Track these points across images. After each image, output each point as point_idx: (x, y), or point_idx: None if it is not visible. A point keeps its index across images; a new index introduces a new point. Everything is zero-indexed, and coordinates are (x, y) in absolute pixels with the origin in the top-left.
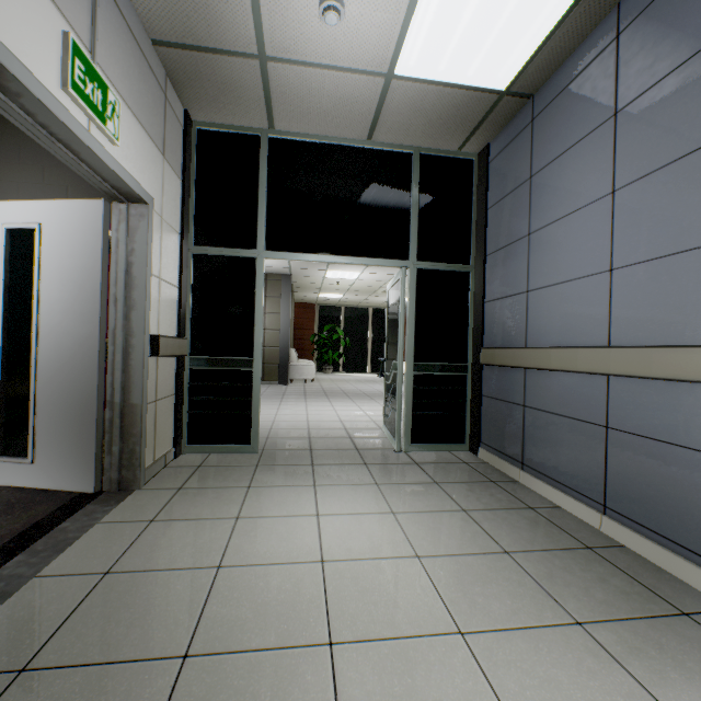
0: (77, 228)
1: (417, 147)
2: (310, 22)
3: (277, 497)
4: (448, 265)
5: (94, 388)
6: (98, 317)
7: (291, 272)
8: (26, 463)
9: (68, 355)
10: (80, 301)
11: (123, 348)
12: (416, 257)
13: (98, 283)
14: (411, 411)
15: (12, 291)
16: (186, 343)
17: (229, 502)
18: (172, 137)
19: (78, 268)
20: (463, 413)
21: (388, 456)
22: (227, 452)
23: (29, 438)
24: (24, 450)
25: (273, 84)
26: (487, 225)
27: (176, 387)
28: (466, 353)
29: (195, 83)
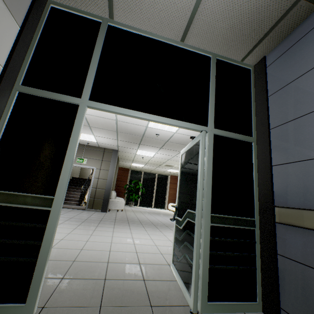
0: None
1: (214, 53)
2: None
3: None
4: (237, 135)
5: None
6: None
7: (118, 148)
8: None
9: None
10: None
11: None
12: (213, 126)
13: None
14: (208, 264)
15: None
16: None
17: None
18: None
19: None
20: (254, 268)
21: None
22: None
23: None
24: None
25: None
26: (269, 106)
27: None
28: (252, 208)
29: None
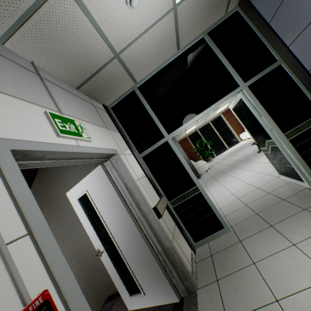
0: (98, 183)
1: (203, 32)
2: (126, 17)
3: (282, 267)
4: (264, 71)
5: (147, 249)
6: (129, 216)
7: None
8: (142, 295)
9: (128, 239)
10: (118, 213)
11: (147, 224)
12: (242, 81)
13: (119, 201)
14: (303, 161)
15: (93, 222)
16: (164, 197)
17: (255, 284)
18: (105, 119)
19: (109, 200)
20: None
21: (310, 195)
22: (215, 238)
23: (136, 284)
24: (138, 289)
25: (126, 63)
26: (275, 31)
27: (173, 220)
28: None
29: (99, 91)
